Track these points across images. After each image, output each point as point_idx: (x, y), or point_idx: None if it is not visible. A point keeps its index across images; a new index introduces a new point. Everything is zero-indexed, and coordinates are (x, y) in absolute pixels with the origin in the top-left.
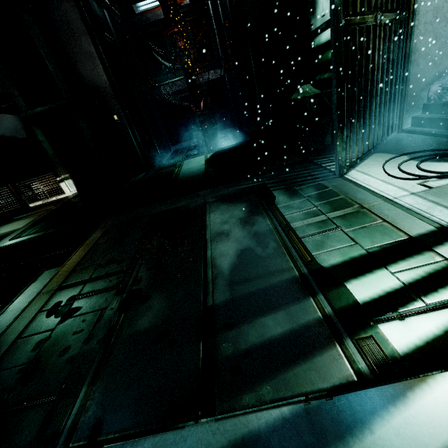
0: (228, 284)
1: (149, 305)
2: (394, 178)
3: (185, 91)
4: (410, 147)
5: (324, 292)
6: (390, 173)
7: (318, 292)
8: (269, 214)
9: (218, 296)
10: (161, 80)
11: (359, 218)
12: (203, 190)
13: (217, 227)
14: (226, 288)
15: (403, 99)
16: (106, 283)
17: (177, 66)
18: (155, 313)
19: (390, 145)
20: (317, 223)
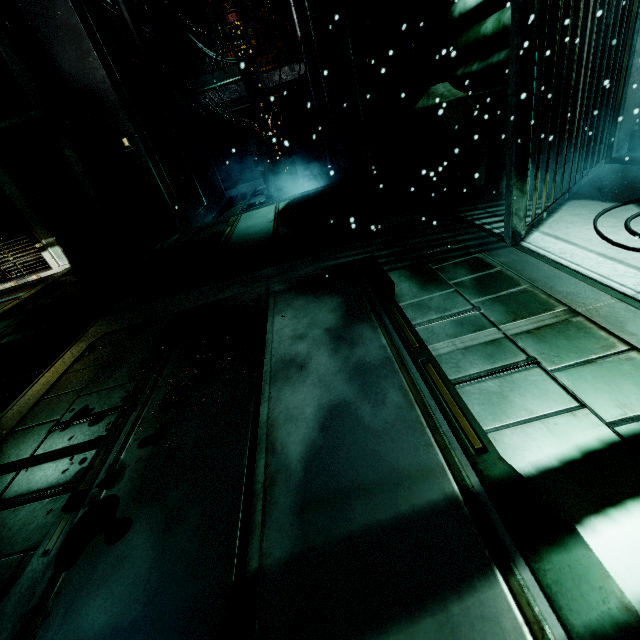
0: (298, 505)
1: (121, 552)
2: (624, 249)
3: (245, 100)
4: (636, 188)
5: (533, 562)
6: (613, 238)
7: (516, 560)
8: (385, 322)
9: (274, 542)
10: (205, 83)
11: (573, 339)
12: (266, 268)
13: (284, 348)
14: (293, 516)
15: (618, 101)
16: (57, 472)
17: (230, 58)
18: (128, 580)
19: (595, 186)
20: (484, 347)
